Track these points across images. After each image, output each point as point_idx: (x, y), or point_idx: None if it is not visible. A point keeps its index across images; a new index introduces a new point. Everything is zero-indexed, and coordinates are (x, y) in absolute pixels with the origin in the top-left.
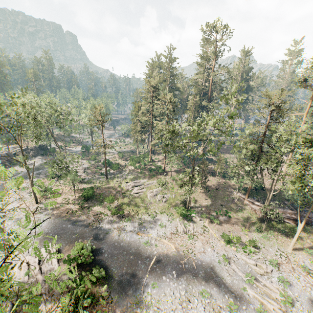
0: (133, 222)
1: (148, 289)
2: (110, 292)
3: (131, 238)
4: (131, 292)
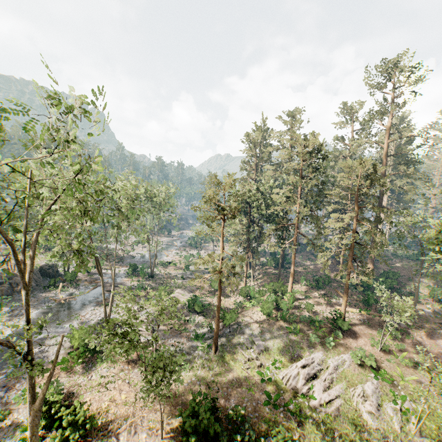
0: None
1: None
2: None
3: None
4: None
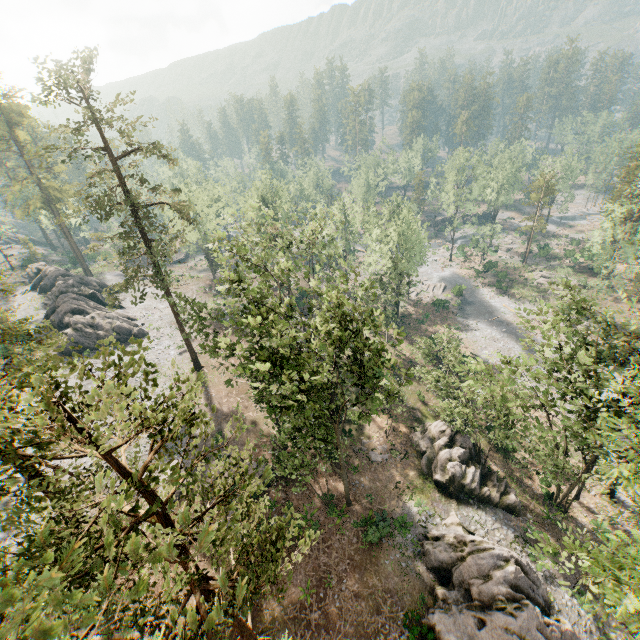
0: (508, 300)
1: (478, 324)
2: (458, 313)
3: (495, 305)
4: (468, 319)
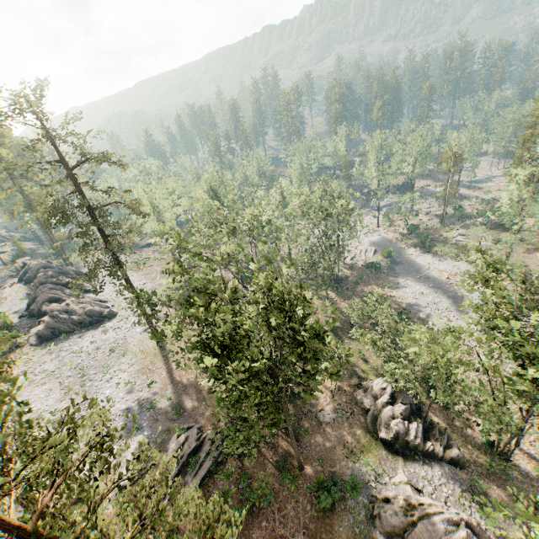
0: (432, 257)
1: (408, 281)
2: (388, 273)
3: (421, 263)
4: (398, 278)
